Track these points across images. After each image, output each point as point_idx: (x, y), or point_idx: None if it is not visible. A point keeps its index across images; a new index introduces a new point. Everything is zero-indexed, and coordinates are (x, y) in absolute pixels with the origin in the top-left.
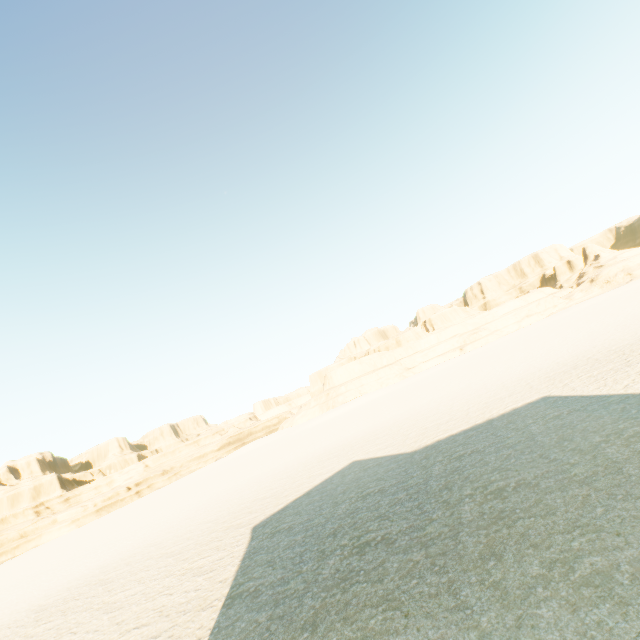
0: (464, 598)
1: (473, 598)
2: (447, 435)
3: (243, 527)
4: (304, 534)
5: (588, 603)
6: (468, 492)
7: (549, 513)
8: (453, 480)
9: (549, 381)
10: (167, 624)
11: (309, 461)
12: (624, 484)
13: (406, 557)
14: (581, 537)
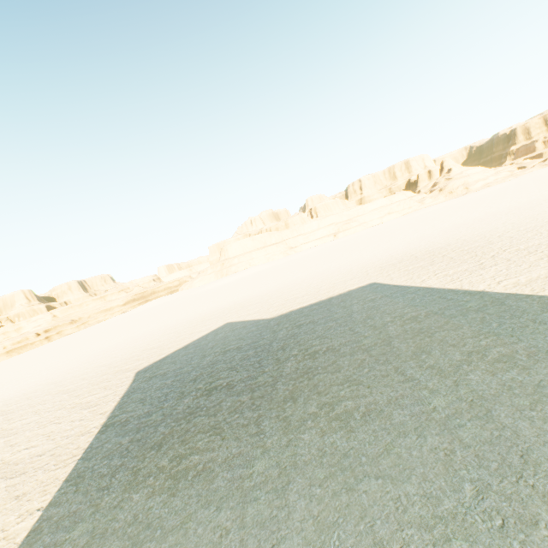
0: (263, 427)
1: (268, 427)
2: (299, 307)
3: (129, 371)
4: (173, 379)
5: (332, 431)
6: (295, 353)
7: (337, 371)
8: (289, 343)
9: (380, 271)
10: (52, 446)
11: (195, 320)
12: (388, 353)
13: (237, 398)
14: (348, 388)
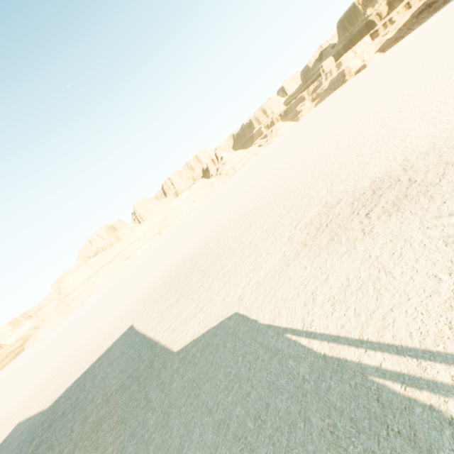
0: None
1: None
2: (74, 380)
3: None
4: None
5: None
6: None
7: None
8: None
9: (146, 301)
10: None
11: (0, 421)
12: None
13: None
14: None
